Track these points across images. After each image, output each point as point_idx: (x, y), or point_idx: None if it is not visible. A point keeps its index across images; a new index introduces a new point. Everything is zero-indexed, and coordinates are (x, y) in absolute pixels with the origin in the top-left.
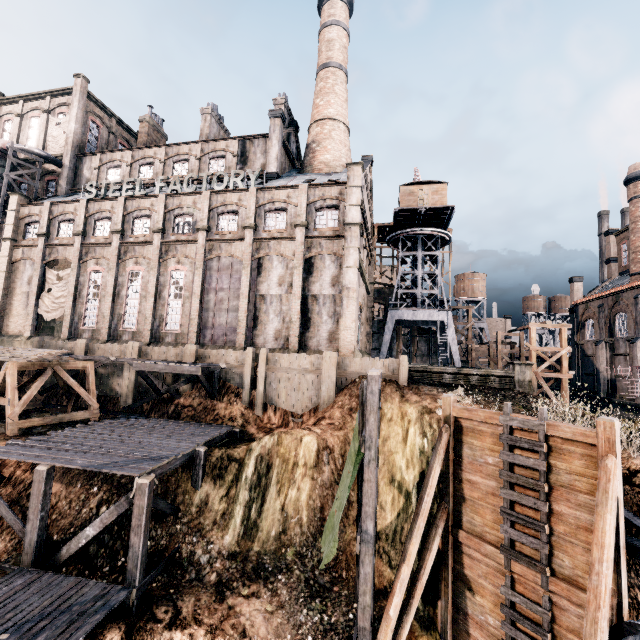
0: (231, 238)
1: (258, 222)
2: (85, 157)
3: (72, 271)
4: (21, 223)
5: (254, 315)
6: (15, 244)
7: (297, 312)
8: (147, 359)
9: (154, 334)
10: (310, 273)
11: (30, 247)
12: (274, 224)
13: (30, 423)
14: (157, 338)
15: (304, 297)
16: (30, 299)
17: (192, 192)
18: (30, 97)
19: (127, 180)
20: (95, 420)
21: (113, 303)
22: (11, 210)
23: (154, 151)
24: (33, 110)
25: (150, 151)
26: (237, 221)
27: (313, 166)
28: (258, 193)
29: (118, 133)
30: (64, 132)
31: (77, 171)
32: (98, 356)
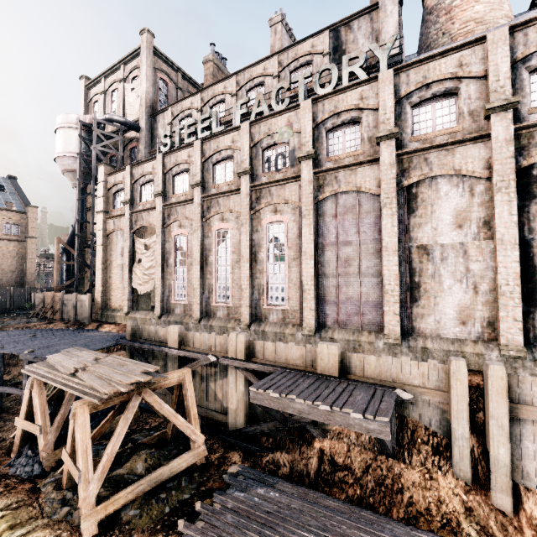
0: (355, 161)
1: (399, 126)
2: (158, 115)
3: (157, 238)
4: (110, 193)
5: (410, 281)
6: (107, 216)
7: (513, 274)
8: (259, 363)
9: (253, 310)
10: (531, 196)
11: (119, 217)
12: (430, 123)
13: (113, 504)
14: (258, 316)
15: (521, 244)
16: (124, 272)
17: (284, 108)
18: (108, 72)
19: (201, 118)
20: (201, 463)
21: (201, 272)
22: (100, 182)
23: (223, 85)
24: (112, 84)
25: (219, 86)
26: (360, 133)
27: (452, 32)
28: (395, 77)
29: (185, 88)
30: (138, 96)
31: (153, 132)
32: (194, 353)
